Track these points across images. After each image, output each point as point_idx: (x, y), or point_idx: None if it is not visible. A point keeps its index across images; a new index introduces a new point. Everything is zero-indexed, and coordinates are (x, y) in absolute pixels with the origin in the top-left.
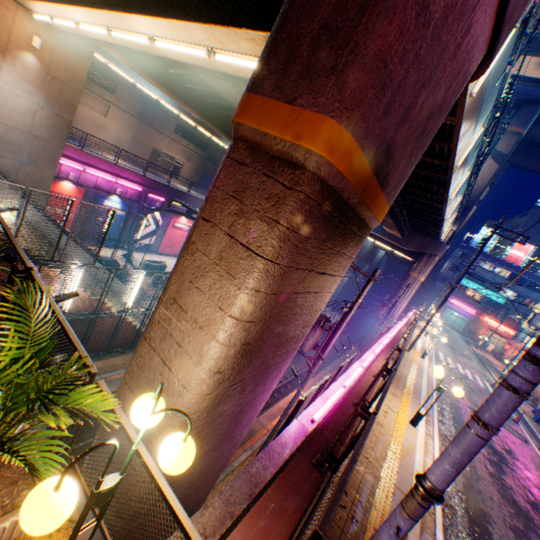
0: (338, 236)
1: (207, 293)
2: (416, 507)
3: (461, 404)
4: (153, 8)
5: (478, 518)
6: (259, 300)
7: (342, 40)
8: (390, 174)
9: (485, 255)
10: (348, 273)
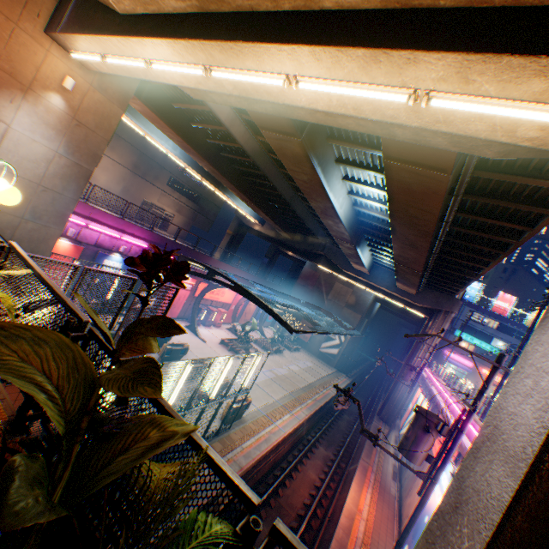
0: None
1: None
2: None
3: None
4: (341, 37)
5: None
6: None
7: None
8: None
9: (474, 306)
10: (352, 330)
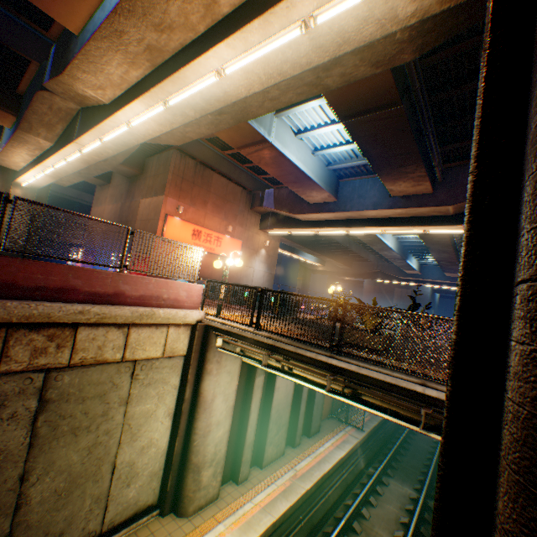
0: None
1: None
2: None
3: None
4: (399, 224)
5: None
6: None
7: None
8: None
9: None
10: None
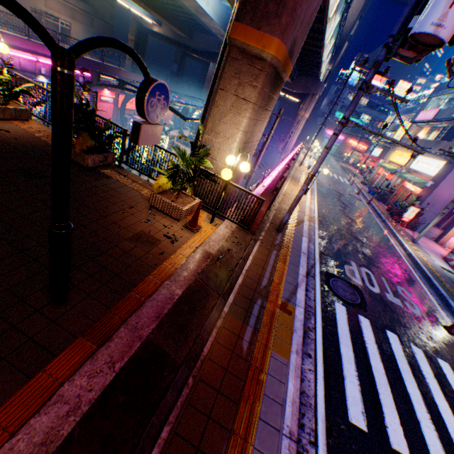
0: (274, 89)
1: (229, 124)
2: (308, 181)
3: (329, 189)
4: None
5: (332, 220)
6: (250, 123)
7: (279, 1)
8: (294, 52)
9: (353, 88)
10: None
